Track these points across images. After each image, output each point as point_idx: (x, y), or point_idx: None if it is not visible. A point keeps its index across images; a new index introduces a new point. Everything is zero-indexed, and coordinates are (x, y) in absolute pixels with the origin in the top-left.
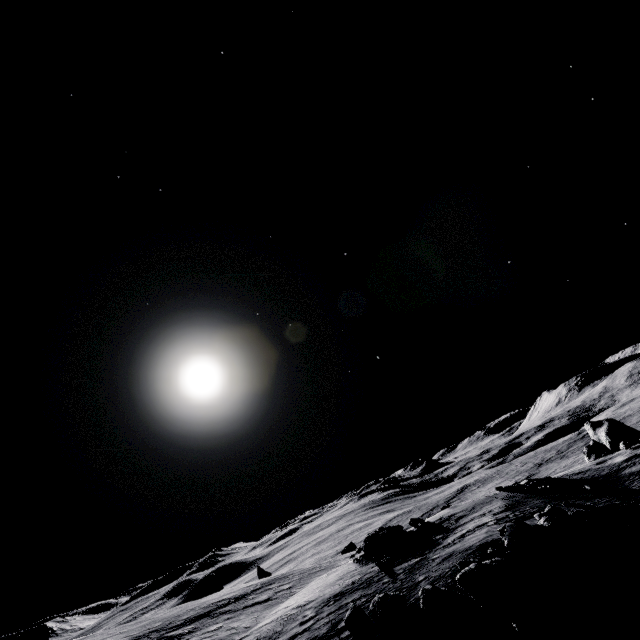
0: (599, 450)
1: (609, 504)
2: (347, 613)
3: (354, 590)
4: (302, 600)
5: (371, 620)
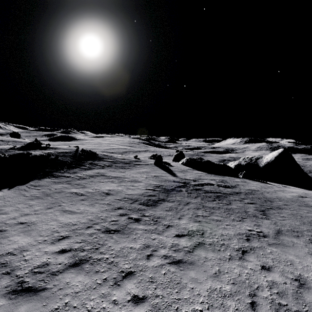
0: (154, 157)
1: (67, 161)
2: None
3: None
4: None
5: None
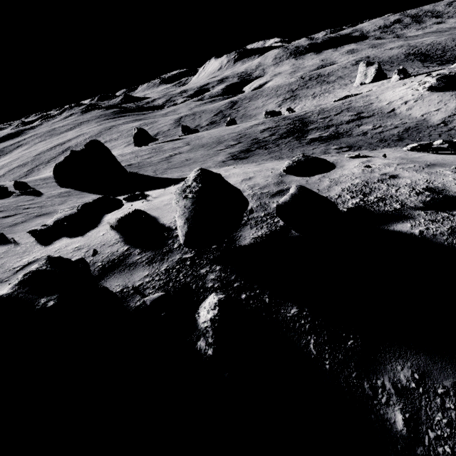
0: (404, 73)
1: None
2: None
3: None
4: (450, 106)
5: None
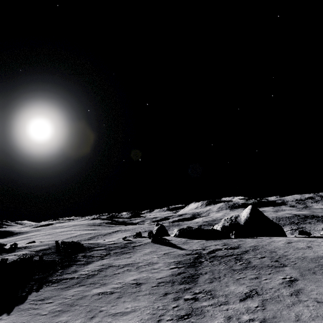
0: (138, 235)
1: (54, 259)
2: None
3: None
4: None
5: None
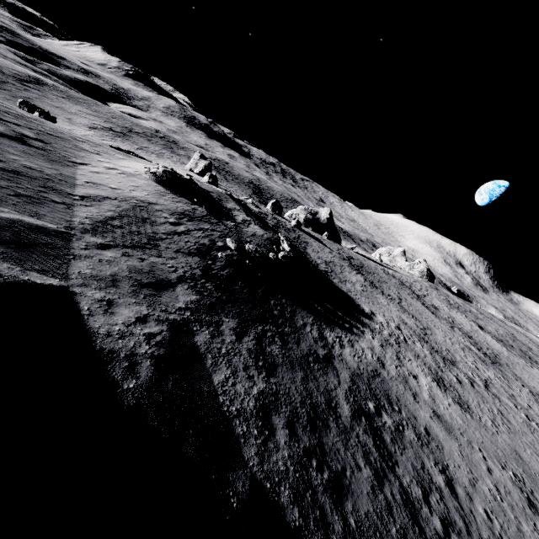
0: (215, 180)
1: None
2: (233, 244)
3: (200, 220)
4: (134, 193)
5: (239, 251)
